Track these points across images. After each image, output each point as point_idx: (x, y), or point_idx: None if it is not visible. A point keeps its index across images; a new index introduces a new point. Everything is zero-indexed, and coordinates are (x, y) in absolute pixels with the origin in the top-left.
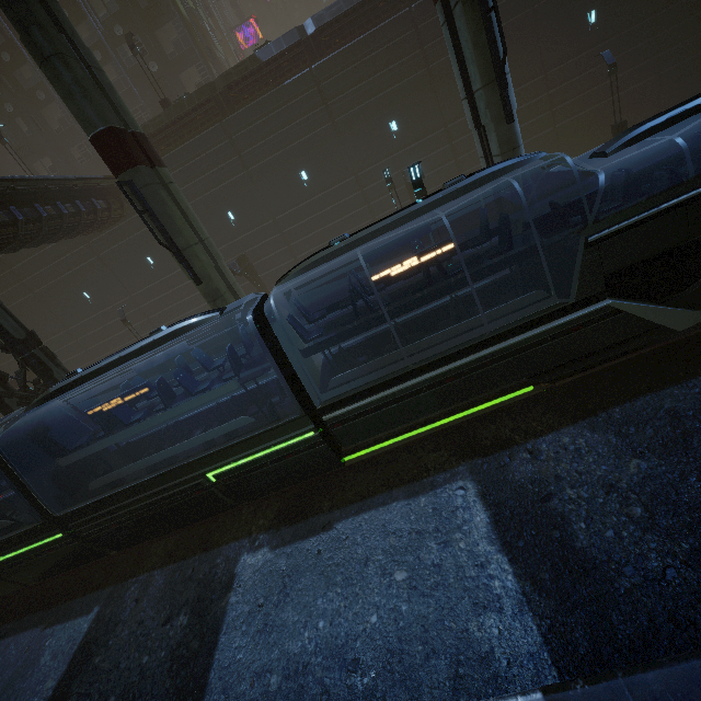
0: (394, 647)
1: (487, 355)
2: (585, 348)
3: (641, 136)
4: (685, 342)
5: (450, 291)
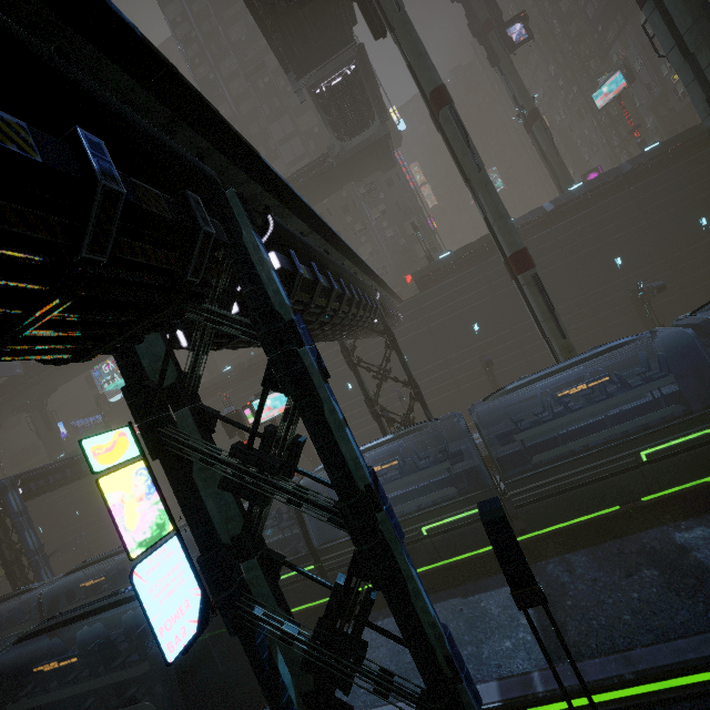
0: None
1: None
2: None
3: None
4: None
5: None
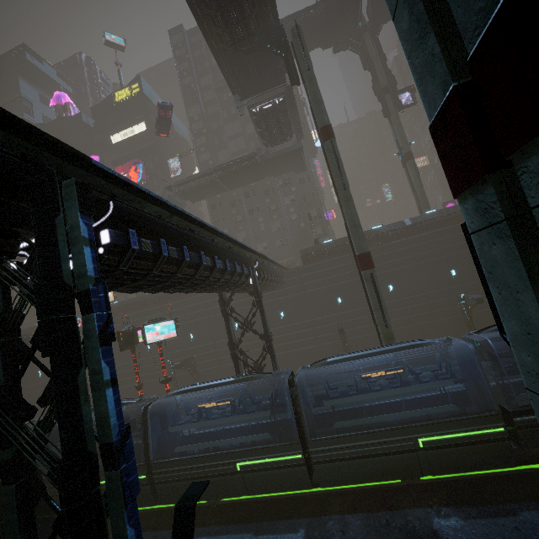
0: None
1: None
2: None
3: None
4: None
5: None
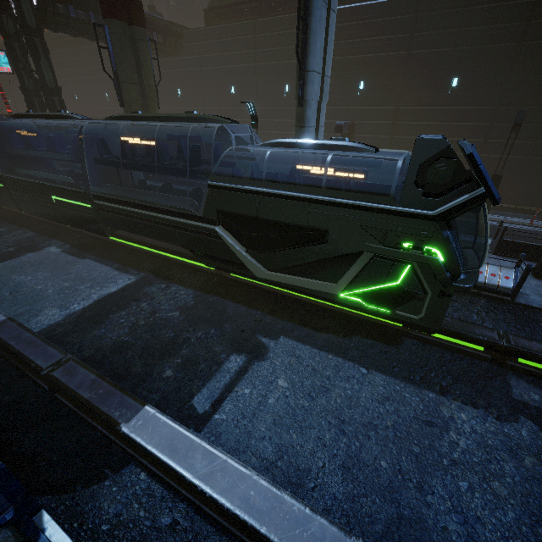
0: (28, 296)
1: (163, 219)
2: (209, 251)
3: (280, 144)
4: (291, 299)
5: (154, 170)
